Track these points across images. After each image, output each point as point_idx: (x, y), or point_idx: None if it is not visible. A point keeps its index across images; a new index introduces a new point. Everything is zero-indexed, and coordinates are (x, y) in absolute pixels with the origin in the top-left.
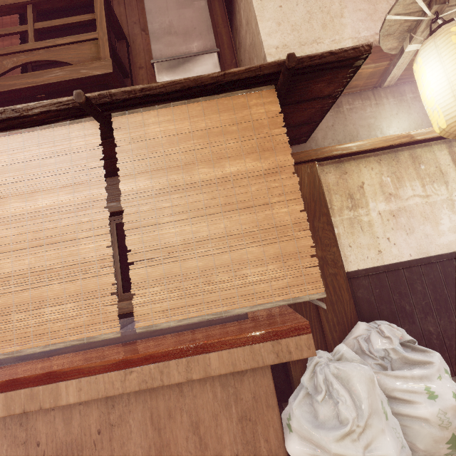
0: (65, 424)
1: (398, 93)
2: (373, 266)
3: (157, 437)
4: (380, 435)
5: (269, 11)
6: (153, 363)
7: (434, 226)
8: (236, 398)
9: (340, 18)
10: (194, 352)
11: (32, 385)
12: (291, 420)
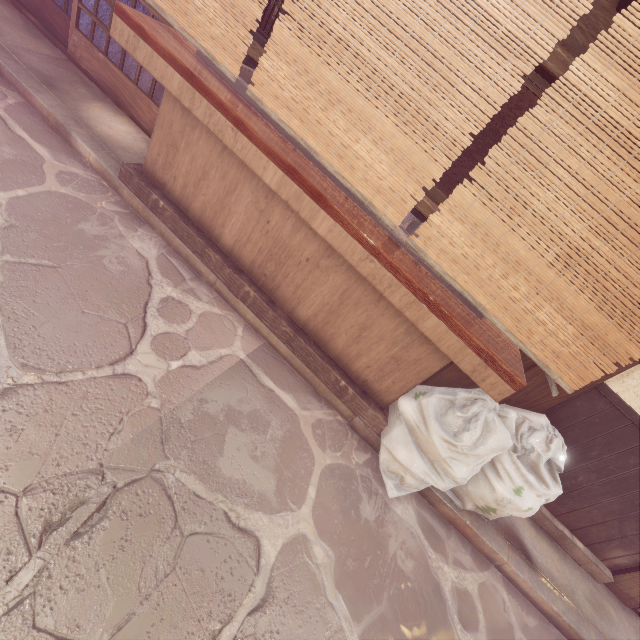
0: (292, 230)
1: None
2: (633, 409)
3: (337, 305)
4: (465, 464)
5: None
6: (391, 274)
7: None
8: (405, 347)
9: None
10: (425, 302)
11: (304, 189)
12: (422, 396)
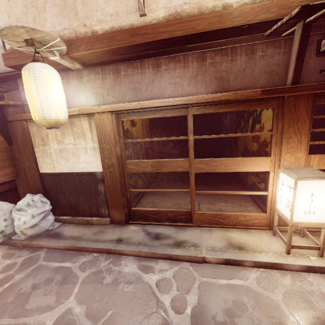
0: None
1: (79, 76)
2: (51, 172)
3: None
4: None
5: (3, 5)
6: None
7: (77, 159)
8: None
9: (44, 12)
10: None
11: None
12: None
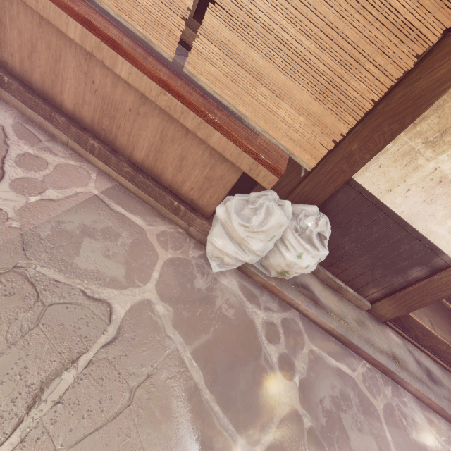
0: (112, 86)
1: None
2: (371, 193)
3: (160, 144)
4: (258, 240)
5: None
6: (181, 102)
7: (447, 216)
8: (212, 167)
9: None
10: (208, 121)
11: (101, 38)
12: (228, 201)
